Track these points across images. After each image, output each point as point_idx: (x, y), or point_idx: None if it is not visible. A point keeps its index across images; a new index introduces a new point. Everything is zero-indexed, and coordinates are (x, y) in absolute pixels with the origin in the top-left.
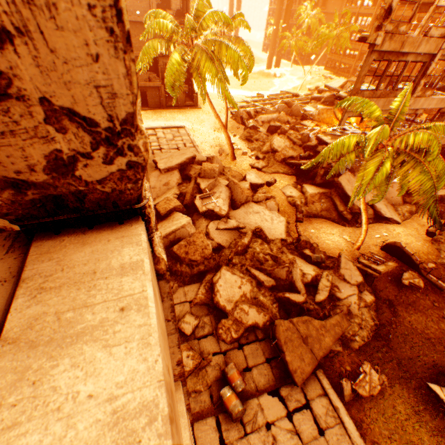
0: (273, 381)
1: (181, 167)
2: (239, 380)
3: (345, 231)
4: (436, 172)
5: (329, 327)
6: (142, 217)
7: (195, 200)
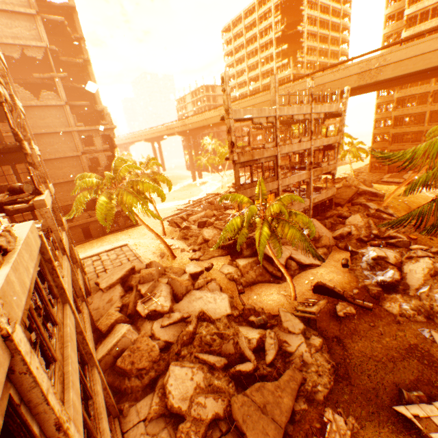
0: None
1: (122, 281)
2: None
3: (281, 287)
4: (304, 223)
5: (284, 384)
6: None
7: (137, 306)
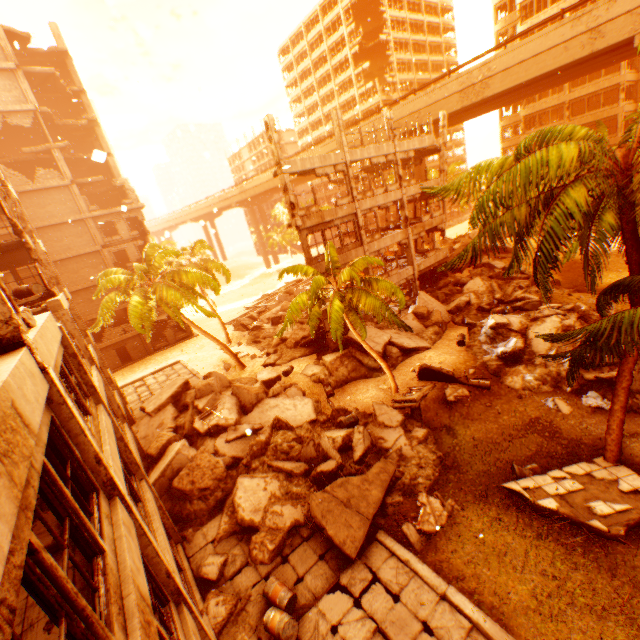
0: (333, 576)
1: (174, 400)
2: (283, 591)
3: (380, 381)
4: (389, 290)
5: (373, 477)
6: (26, 345)
7: (194, 423)
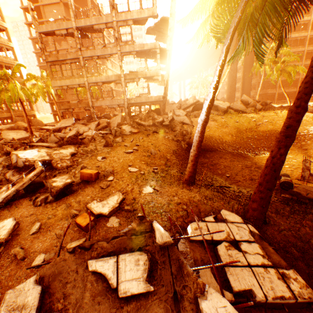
0: None
1: None
2: None
3: None
4: (12, 88)
5: None
6: None
7: None
